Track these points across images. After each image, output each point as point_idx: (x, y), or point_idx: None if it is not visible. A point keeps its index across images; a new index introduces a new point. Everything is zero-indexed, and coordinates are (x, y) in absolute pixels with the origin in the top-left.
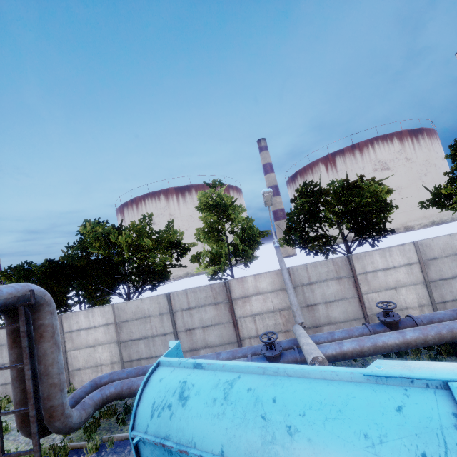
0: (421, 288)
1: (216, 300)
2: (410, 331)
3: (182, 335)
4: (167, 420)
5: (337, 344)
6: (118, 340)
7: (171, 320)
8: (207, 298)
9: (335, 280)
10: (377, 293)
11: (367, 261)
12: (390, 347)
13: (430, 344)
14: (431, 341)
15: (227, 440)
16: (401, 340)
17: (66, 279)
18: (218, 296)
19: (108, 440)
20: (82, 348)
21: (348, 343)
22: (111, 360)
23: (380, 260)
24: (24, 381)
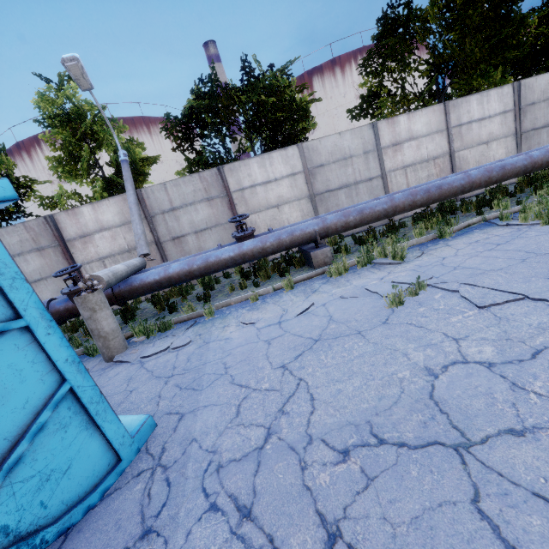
0: (306, 203)
1: (39, 245)
2: (250, 241)
3: None
4: None
5: (164, 268)
6: None
7: None
8: (23, 243)
9: (205, 202)
10: (257, 214)
11: (243, 174)
12: (224, 261)
13: (270, 252)
14: (270, 249)
15: None
16: (237, 251)
17: None
18: (40, 238)
19: None
20: None
21: (177, 265)
22: None
23: (259, 171)
24: None
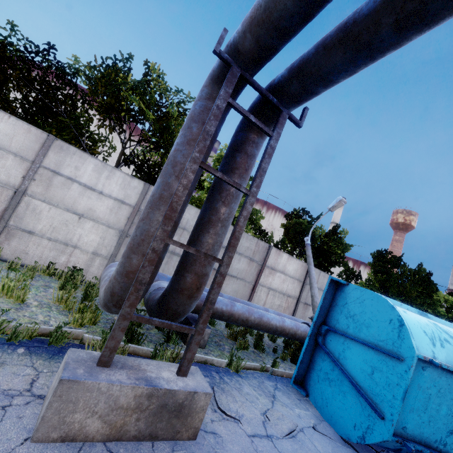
0: None
1: (254, 257)
2: None
3: None
4: None
5: None
6: (126, 230)
7: None
8: (248, 250)
9: None
10: None
11: None
12: None
13: None
14: None
15: None
16: None
17: (54, 94)
18: (257, 254)
19: None
20: (59, 206)
21: None
22: (96, 250)
23: None
24: (181, 211)
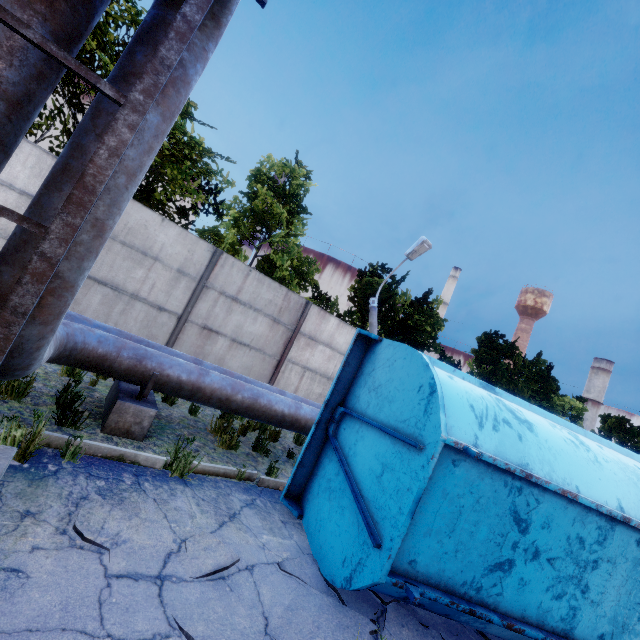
0: None
1: (280, 317)
2: None
3: (191, 331)
4: (515, 440)
5: None
6: None
7: (190, 294)
8: (271, 305)
9: None
10: None
11: None
12: None
13: None
14: None
15: (622, 494)
16: None
17: None
18: (286, 313)
19: (65, 443)
20: None
21: None
22: None
23: None
24: None
